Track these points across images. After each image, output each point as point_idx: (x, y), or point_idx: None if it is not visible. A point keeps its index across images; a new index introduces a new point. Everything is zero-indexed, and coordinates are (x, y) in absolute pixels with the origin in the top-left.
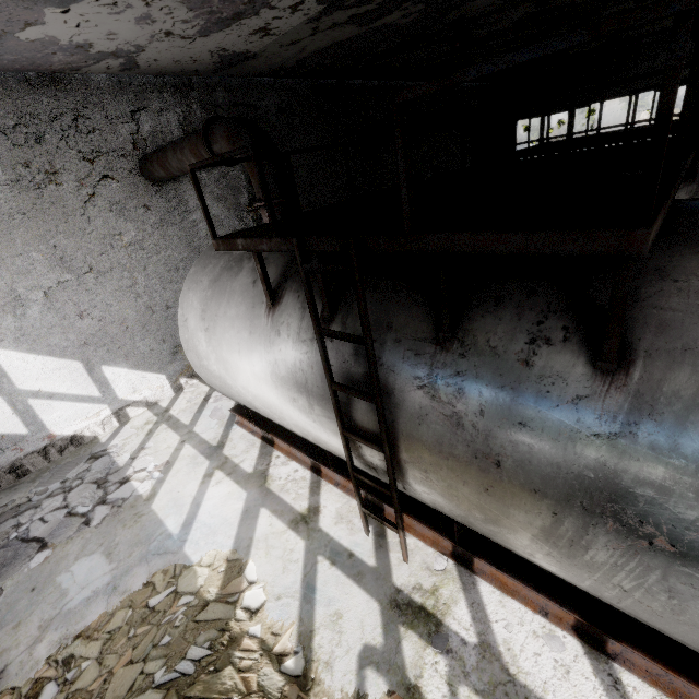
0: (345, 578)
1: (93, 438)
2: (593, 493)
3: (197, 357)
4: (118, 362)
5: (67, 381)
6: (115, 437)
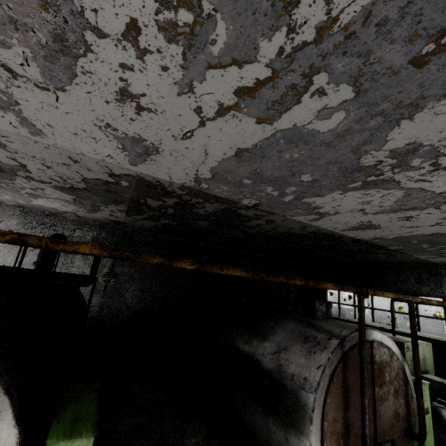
0: None
1: None
2: None
3: None
4: None
5: None
6: None
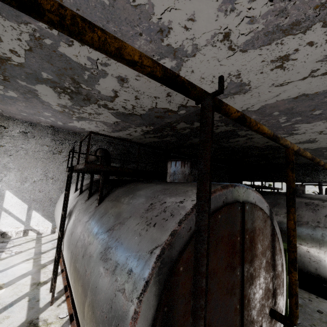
0: (26, 307)
1: (10, 237)
2: (77, 240)
3: (56, 210)
4: (40, 211)
5: (18, 210)
6: (16, 239)
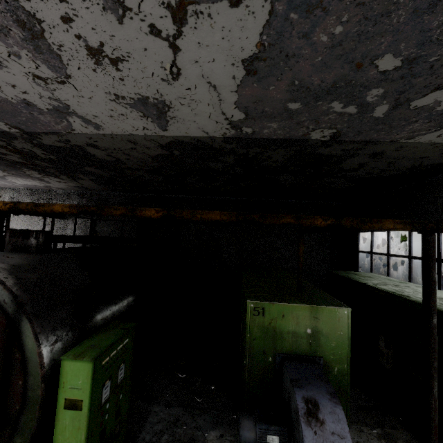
0: None
1: None
2: None
3: None
4: None
5: None
6: None
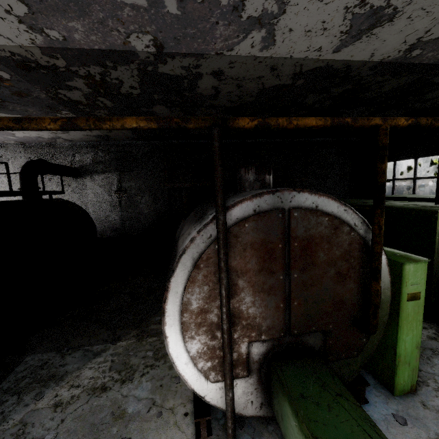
0: None
1: None
2: None
3: None
4: None
5: None
6: None
